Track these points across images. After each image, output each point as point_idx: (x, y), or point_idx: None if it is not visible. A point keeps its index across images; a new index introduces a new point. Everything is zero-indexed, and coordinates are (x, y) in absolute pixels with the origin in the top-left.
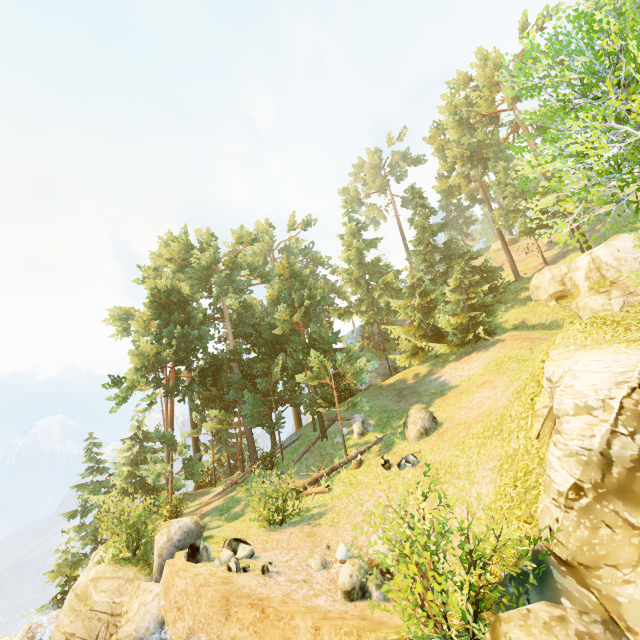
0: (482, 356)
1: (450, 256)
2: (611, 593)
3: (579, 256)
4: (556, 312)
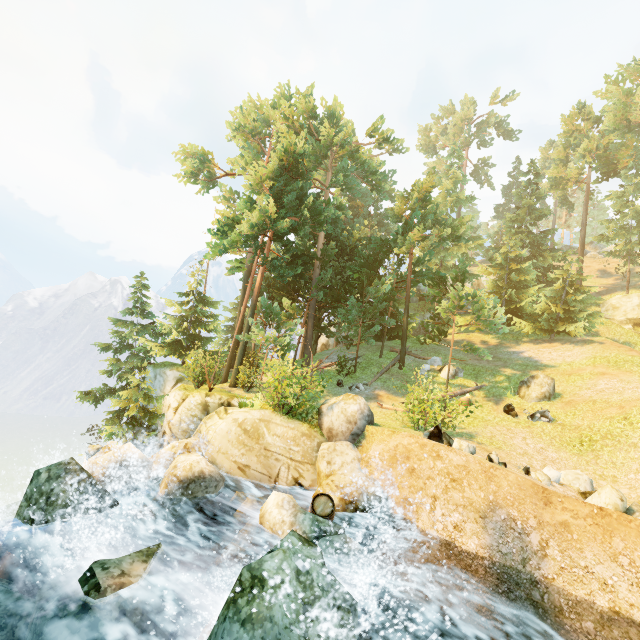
0: (575, 349)
1: (538, 246)
2: None
3: None
4: (630, 335)
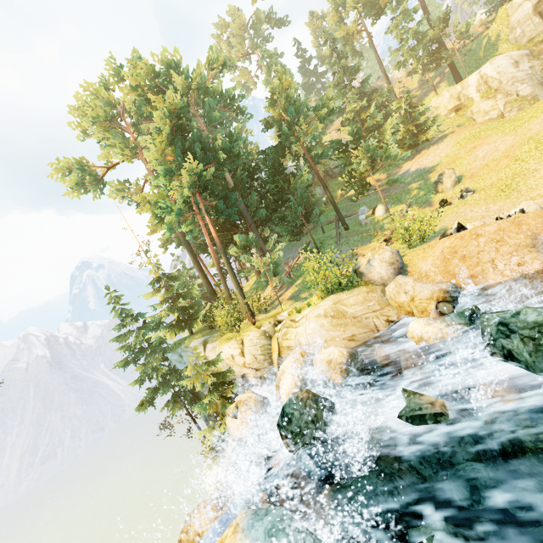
0: (440, 146)
1: (364, 94)
2: None
3: (467, 78)
4: (457, 120)
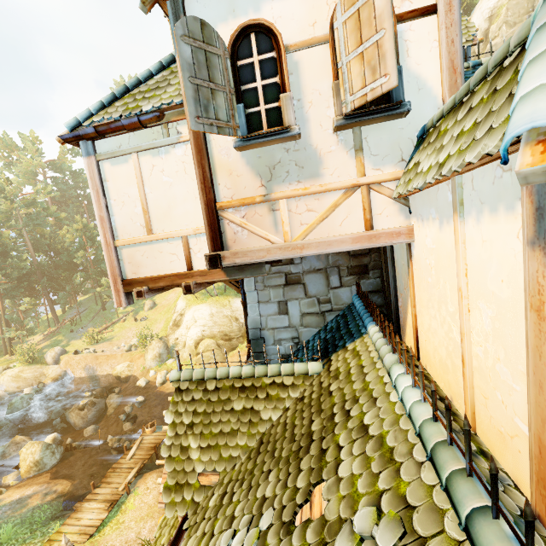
0: None
1: None
2: (169, 338)
3: None
4: None
